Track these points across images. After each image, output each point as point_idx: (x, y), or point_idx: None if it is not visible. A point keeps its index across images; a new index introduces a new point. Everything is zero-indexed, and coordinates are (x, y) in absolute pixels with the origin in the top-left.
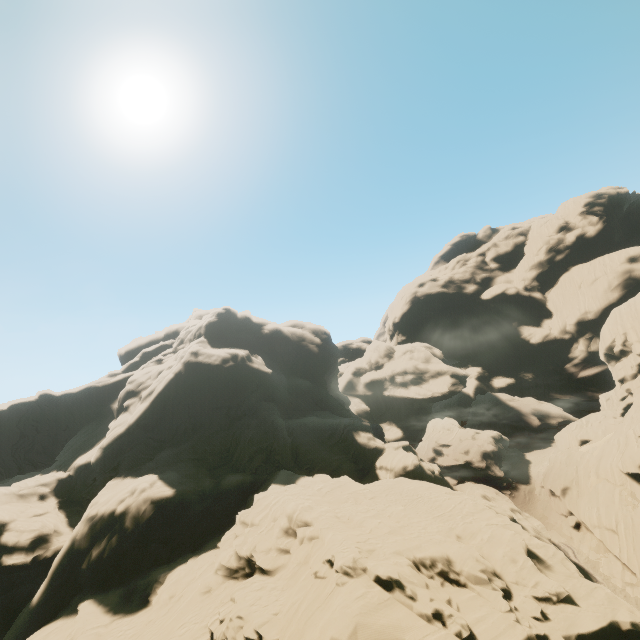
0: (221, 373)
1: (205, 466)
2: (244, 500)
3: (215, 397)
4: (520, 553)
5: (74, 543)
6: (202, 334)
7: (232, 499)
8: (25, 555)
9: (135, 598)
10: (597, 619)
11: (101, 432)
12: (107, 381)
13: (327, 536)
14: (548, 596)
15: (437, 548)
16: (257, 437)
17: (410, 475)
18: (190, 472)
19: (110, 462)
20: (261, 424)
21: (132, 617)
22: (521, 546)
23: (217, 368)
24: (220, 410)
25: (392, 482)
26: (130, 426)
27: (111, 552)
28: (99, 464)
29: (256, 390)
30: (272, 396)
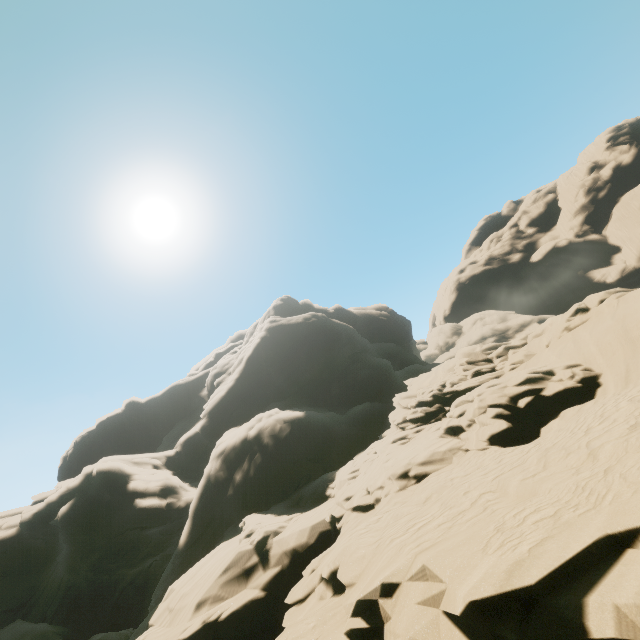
0: (307, 329)
1: (322, 407)
2: (380, 426)
3: (309, 347)
4: None
5: (209, 479)
6: (272, 315)
7: (368, 423)
8: (158, 499)
9: (306, 502)
10: None
11: (196, 418)
12: (189, 378)
13: (545, 322)
14: None
15: None
16: (368, 373)
17: None
18: (310, 409)
19: (218, 423)
20: (365, 366)
21: (314, 509)
22: None
23: (301, 326)
24: (317, 361)
25: None
26: (229, 389)
27: (257, 470)
28: (207, 427)
29: (346, 343)
30: (363, 351)
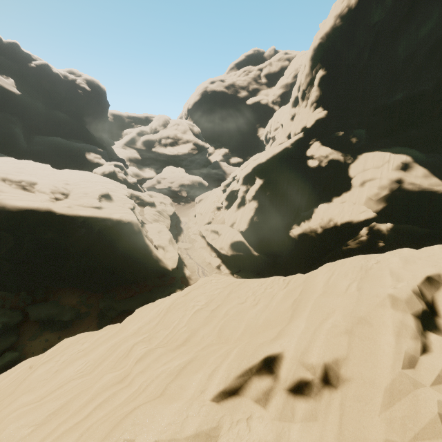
0: None
1: None
2: None
3: None
4: (96, 193)
5: None
6: None
7: None
8: None
9: None
10: (100, 212)
11: None
12: None
13: None
14: (86, 204)
15: (31, 178)
16: None
17: (106, 177)
18: None
19: None
20: None
21: None
22: (101, 192)
23: None
24: None
25: (76, 171)
26: None
27: None
28: None
29: None
30: (20, 113)
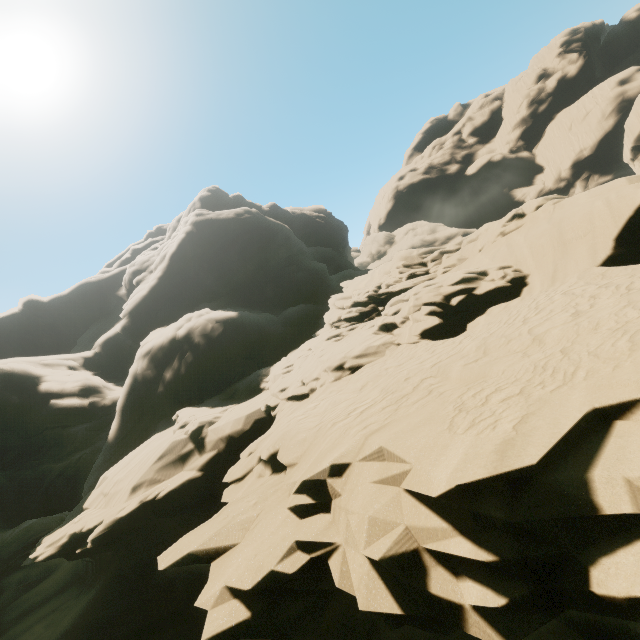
0: (239, 226)
1: (256, 309)
2: (313, 327)
3: (242, 247)
4: None
5: (136, 378)
6: (198, 208)
7: (301, 324)
8: (78, 399)
9: (240, 395)
10: None
11: (115, 318)
12: (101, 276)
13: (481, 228)
14: None
15: None
16: (303, 275)
17: None
18: (243, 310)
19: (142, 324)
20: (301, 269)
21: (249, 401)
22: None
23: (233, 222)
24: (251, 262)
25: None
26: (152, 288)
27: (189, 368)
28: (129, 327)
29: (282, 245)
30: (299, 254)
